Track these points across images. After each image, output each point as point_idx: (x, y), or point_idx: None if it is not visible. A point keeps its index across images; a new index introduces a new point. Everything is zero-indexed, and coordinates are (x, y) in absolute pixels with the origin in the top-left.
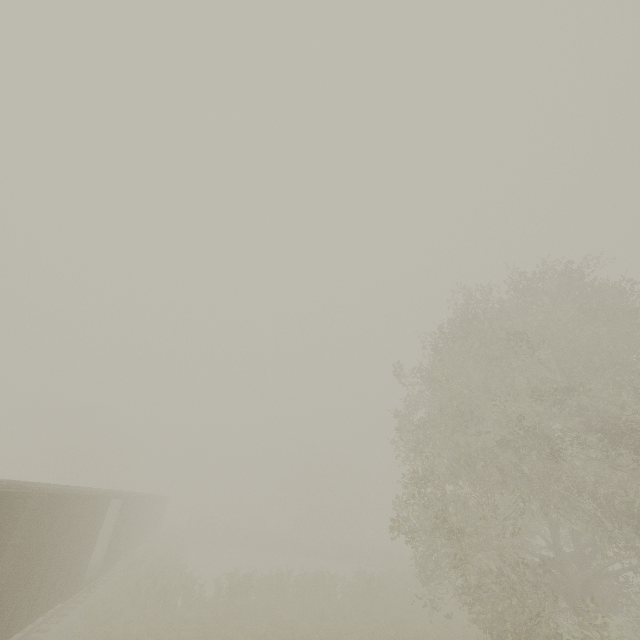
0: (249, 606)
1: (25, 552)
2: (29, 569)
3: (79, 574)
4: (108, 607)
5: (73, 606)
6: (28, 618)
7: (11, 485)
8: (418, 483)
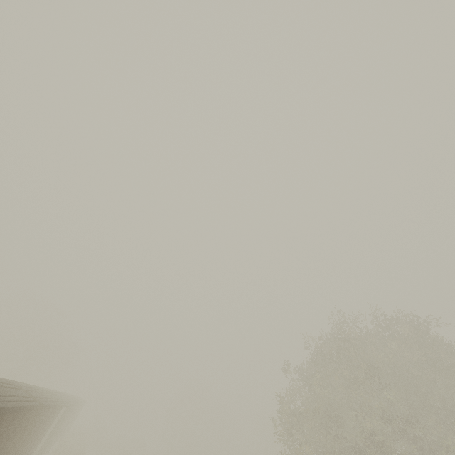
0: None
1: (14, 448)
2: None
3: None
4: None
5: None
6: None
7: (30, 396)
8: None
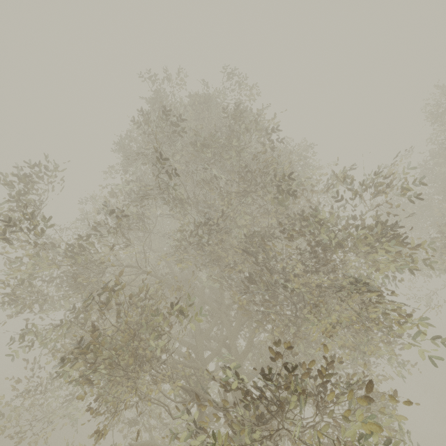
0: None
1: None
2: None
3: None
4: None
5: None
6: None
7: None
8: None
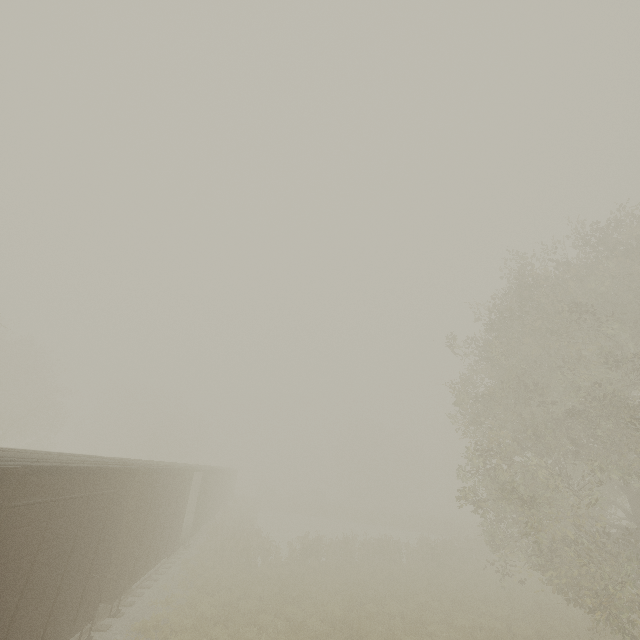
0: (321, 566)
1: (137, 516)
2: (141, 530)
3: (176, 535)
4: (201, 563)
5: (173, 561)
6: (144, 569)
7: (121, 462)
8: (481, 455)
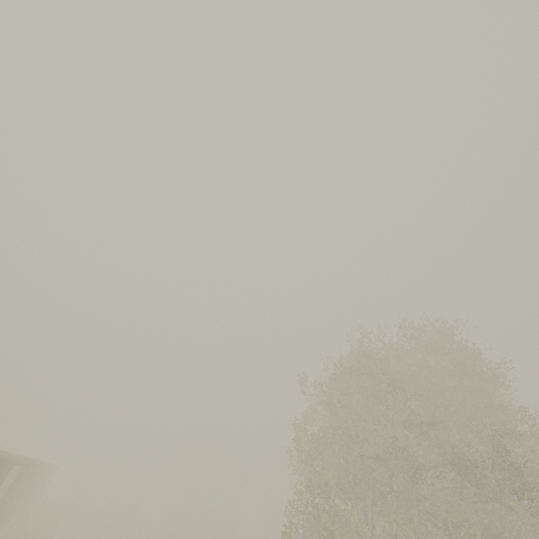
0: None
1: None
2: None
3: None
4: None
5: None
6: None
7: None
8: (306, 495)
